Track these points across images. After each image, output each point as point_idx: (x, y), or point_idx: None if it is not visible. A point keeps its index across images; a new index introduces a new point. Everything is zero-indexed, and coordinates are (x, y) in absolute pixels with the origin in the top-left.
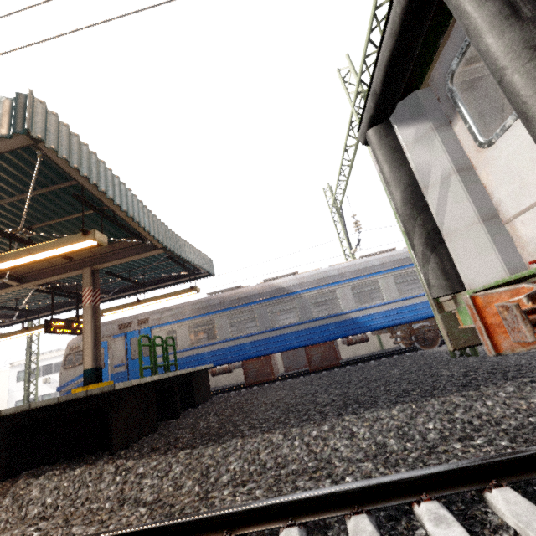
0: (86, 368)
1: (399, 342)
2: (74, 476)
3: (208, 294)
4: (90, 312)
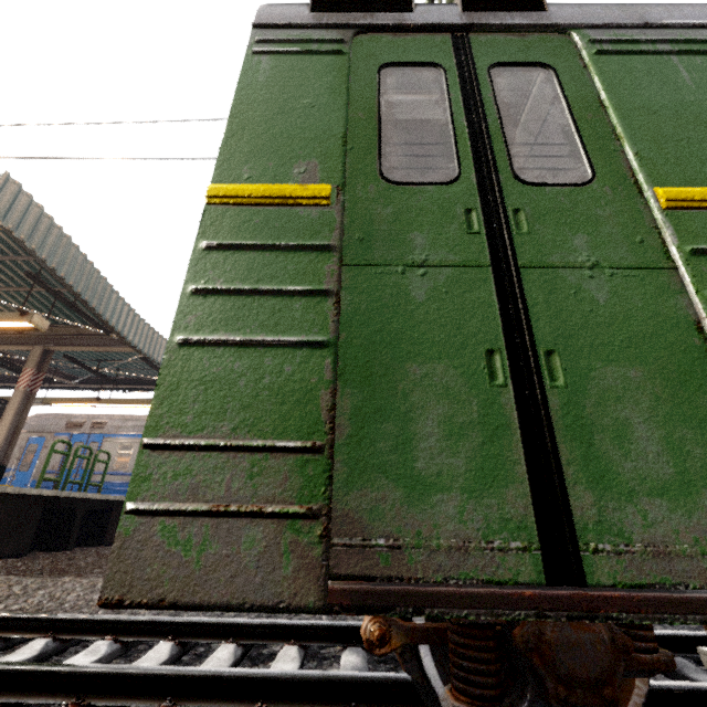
0: None
1: None
2: None
3: None
4: (21, 398)
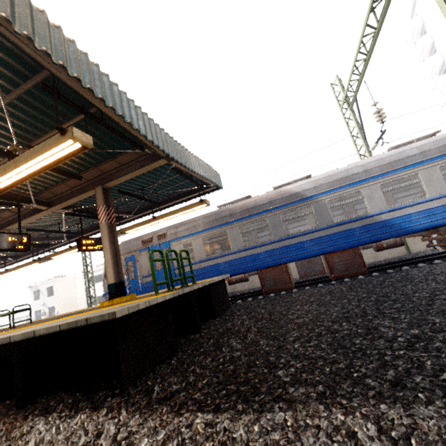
0: (110, 283)
1: (437, 244)
2: (73, 431)
3: (218, 207)
4: (106, 230)
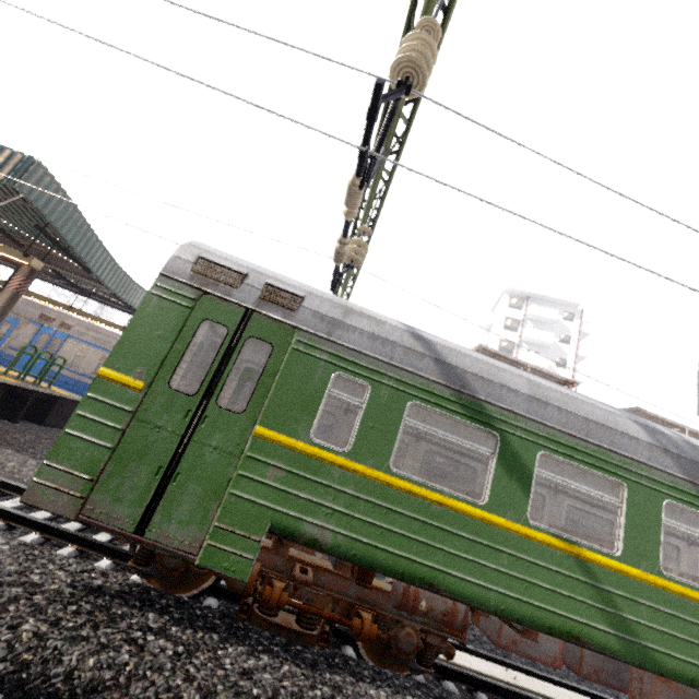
0: None
1: None
2: None
3: None
4: (8, 297)
